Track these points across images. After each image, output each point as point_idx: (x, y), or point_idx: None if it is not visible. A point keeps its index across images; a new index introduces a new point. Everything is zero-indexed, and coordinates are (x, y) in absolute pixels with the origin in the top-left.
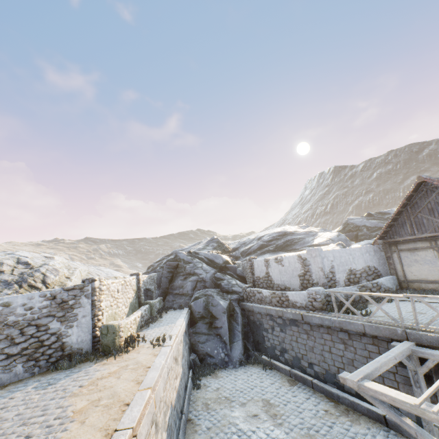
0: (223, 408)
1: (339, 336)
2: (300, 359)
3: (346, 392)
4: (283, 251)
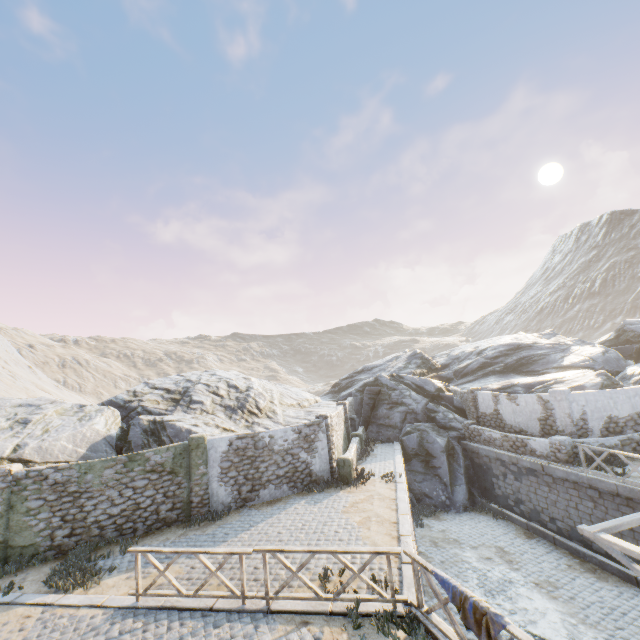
0: (453, 548)
1: (587, 493)
2: (539, 513)
3: (594, 551)
4: (515, 373)
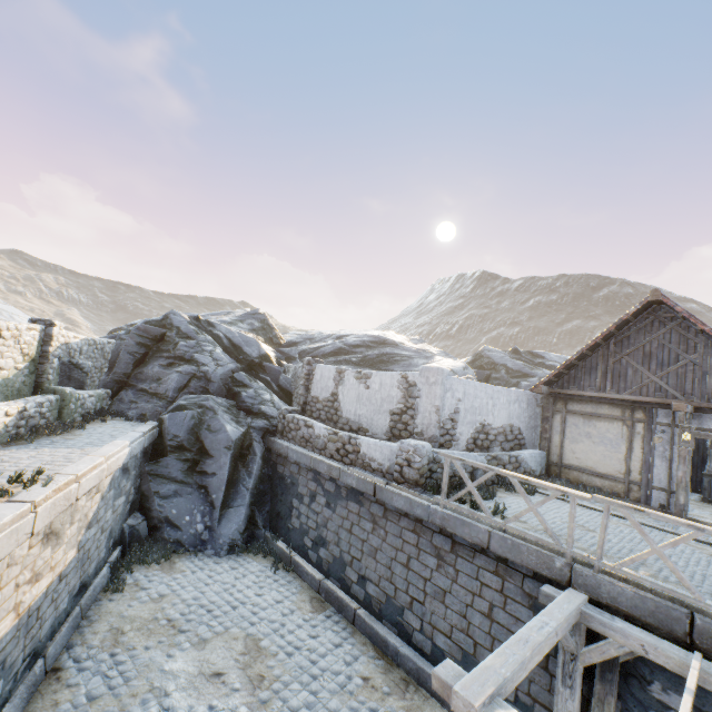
0: (154, 647)
1: (433, 541)
2: (345, 565)
3: (414, 646)
4: (373, 369)
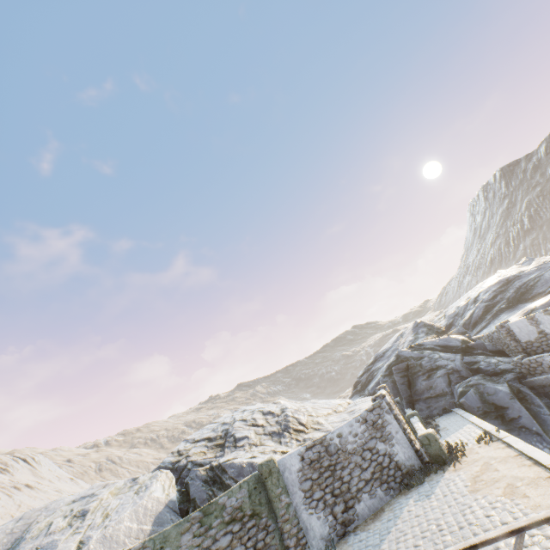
0: None
1: None
2: None
3: None
4: (522, 302)
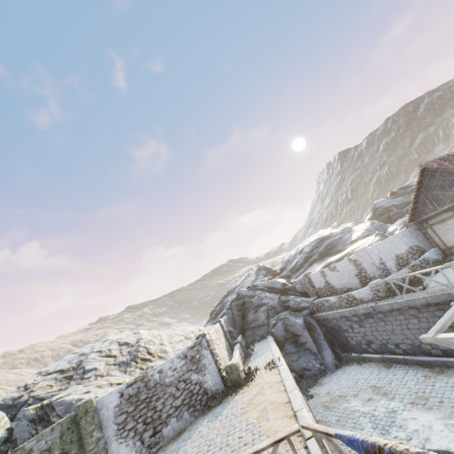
0: (341, 403)
1: (410, 313)
2: (386, 344)
3: (434, 355)
4: (328, 256)
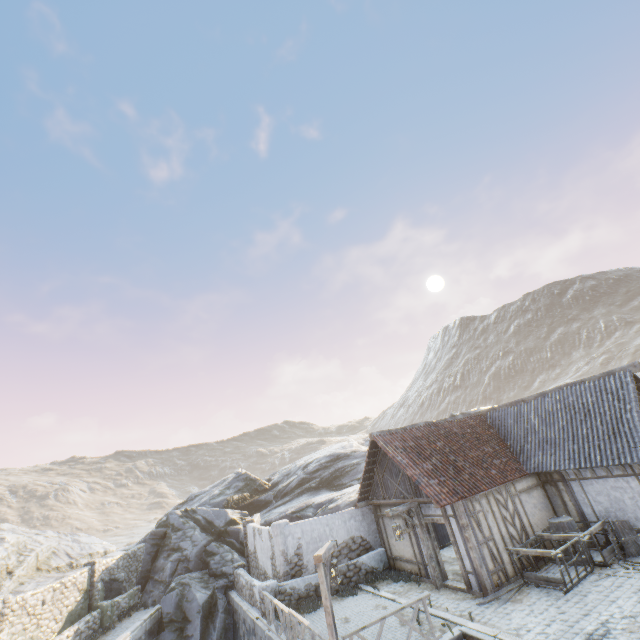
0: None
1: None
2: None
3: None
4: (329, 487)
